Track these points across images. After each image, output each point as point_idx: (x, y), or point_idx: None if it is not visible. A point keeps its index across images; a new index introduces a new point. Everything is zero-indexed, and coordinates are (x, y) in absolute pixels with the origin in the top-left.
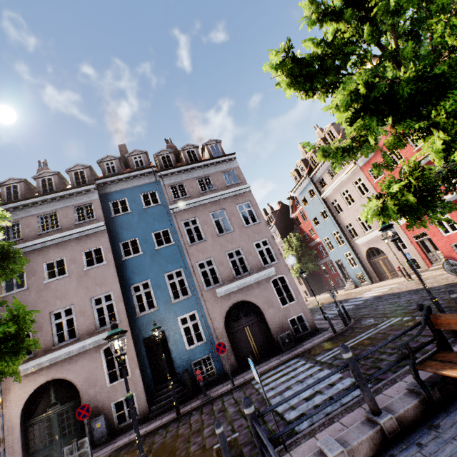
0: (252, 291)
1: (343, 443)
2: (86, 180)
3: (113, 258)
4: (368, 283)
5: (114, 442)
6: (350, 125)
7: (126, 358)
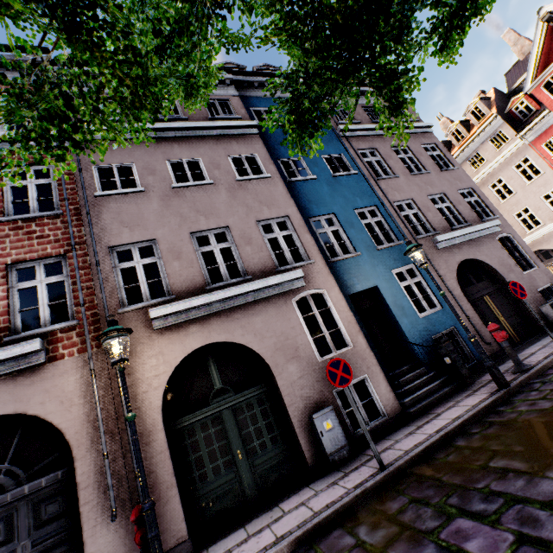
0: (479, 248)
1: None
2: None
3: (277, 173)
4: None
5: (383, 449)
6: None
7: (337, 317)
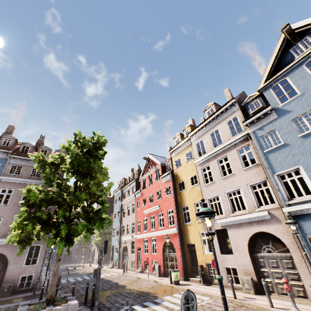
0: (12, 249)
1: None
2: None
3: None
4: (117, 267)
5: None
6: (23, 199)
7: None
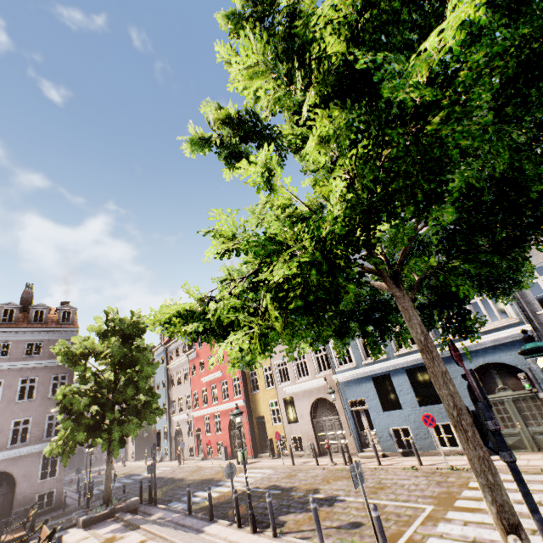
0: (18, 462)
1: None
2: None
3: None
4: (168, 459)
5: None
6: (57, 405)
7: None
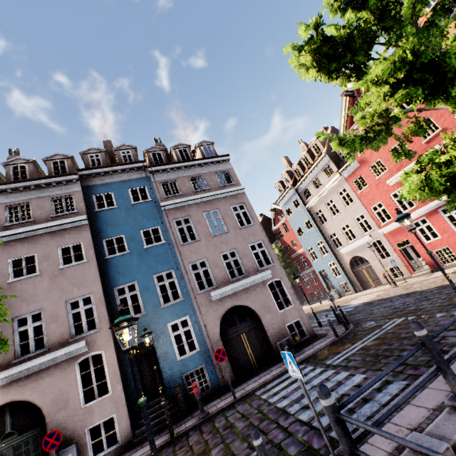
0: (248, 295)
1: (440, 439)
2: (66, 171)
3: (95, 255)
4: (351, 293)
5: None
6: (391, 95)
7: (107, 371)
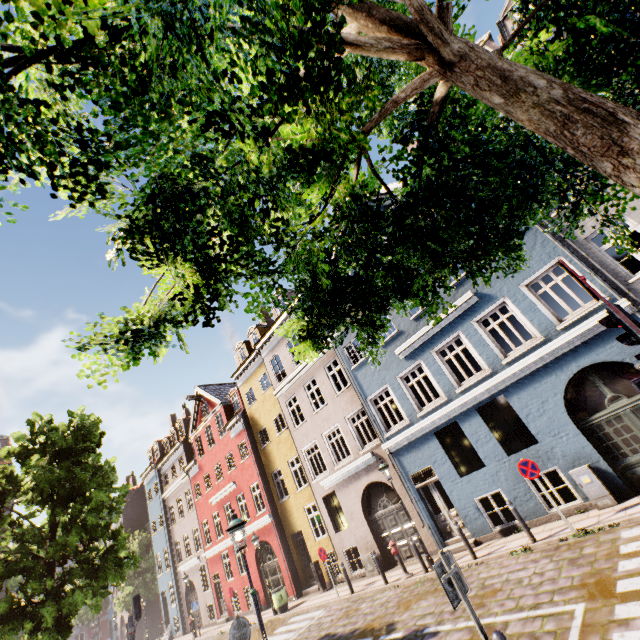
0: None
1: None
2: None
3: None
4: (181, 634)
5: None
6: None
7: None
